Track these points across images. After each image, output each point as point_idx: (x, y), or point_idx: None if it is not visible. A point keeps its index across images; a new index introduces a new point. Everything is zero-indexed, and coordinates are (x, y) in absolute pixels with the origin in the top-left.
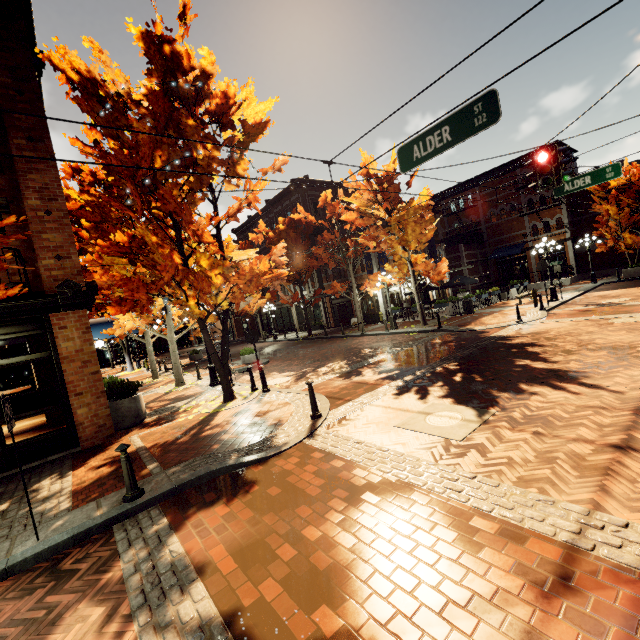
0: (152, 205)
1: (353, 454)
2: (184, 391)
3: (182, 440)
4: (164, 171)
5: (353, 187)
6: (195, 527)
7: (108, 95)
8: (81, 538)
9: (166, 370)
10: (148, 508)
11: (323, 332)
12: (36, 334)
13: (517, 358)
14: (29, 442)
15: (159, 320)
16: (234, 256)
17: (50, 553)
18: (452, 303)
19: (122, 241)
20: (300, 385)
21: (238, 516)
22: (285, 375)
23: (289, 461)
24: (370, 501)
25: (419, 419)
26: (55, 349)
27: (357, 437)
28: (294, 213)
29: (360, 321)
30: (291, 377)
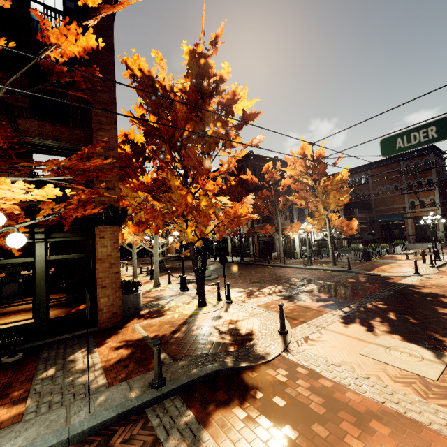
0: (174, 160)
1: (336, 376)
2: (161, 292)
3: (177, 335)
4: (188, 138)
5: (291, 162)
6: (221, 426)
7: (161, 86)
8: (123, 417)
9: (141, 272)
10: (170, 396)
11: (251, 259)
12: (83, 239)
13: (437, 306)
14: (64, 318)
15: (146, 237)
16: (213, 200)
17: (100, 428)
18: (354, 251)
19: (147, 182)
20: (253, 301)
21: (257, 422)
22: (236, 290)
23: (279, 372)
24: (383, 432)
25: (380, 351)
26: (94, 252)
27: (330, 359)
28: (241, 175)
29: (282, 255)
30: (242, 293)
